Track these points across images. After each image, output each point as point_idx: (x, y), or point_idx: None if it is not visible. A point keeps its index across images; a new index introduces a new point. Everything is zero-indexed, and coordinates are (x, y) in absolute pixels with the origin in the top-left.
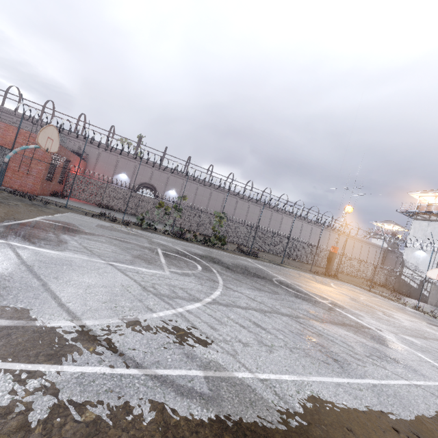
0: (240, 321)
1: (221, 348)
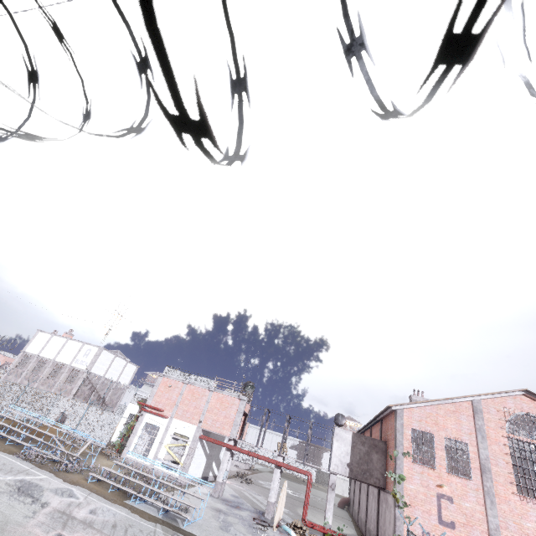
0: (123, 531)
1: (156, 534)
